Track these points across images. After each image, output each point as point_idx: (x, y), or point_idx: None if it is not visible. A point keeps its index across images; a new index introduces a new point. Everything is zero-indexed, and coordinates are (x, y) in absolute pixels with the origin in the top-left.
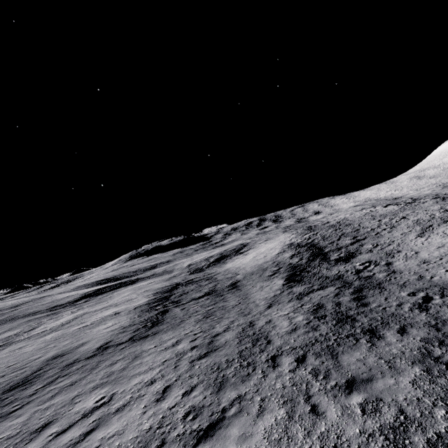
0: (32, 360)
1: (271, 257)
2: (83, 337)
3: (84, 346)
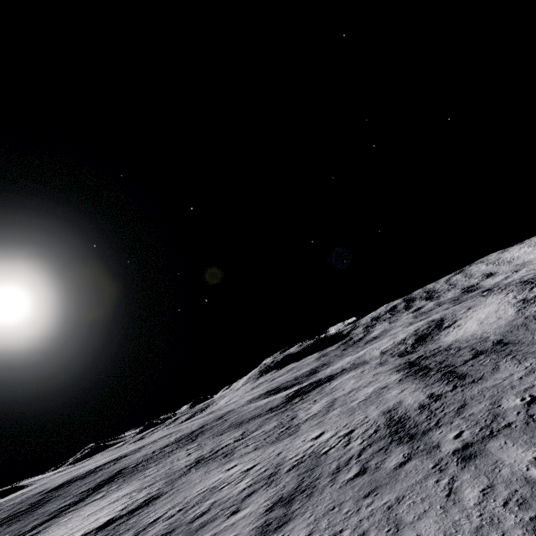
0: (363, 419)
1: (511, 316)
2: (385, 401)
3: (406, 402)
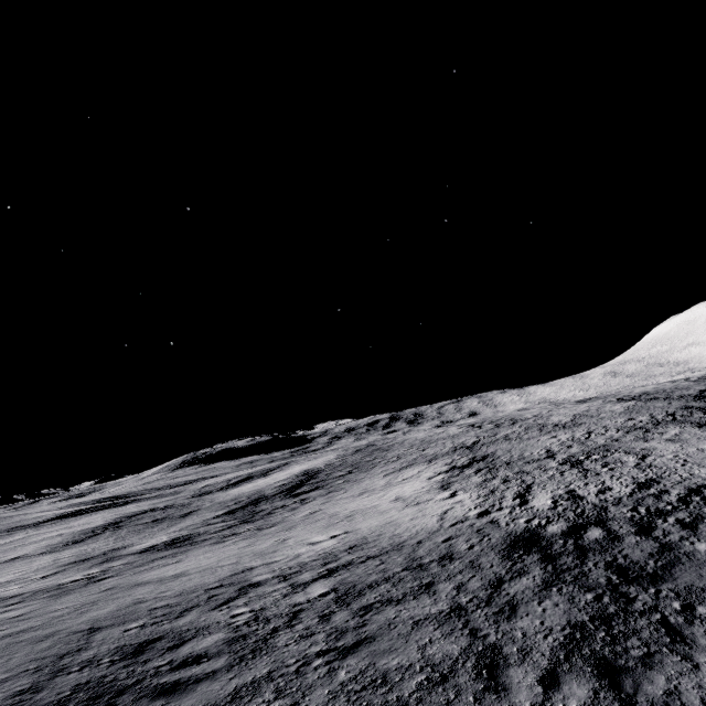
0: None
1: (267, 484)
2: (11, 552)
3: (4, 558)
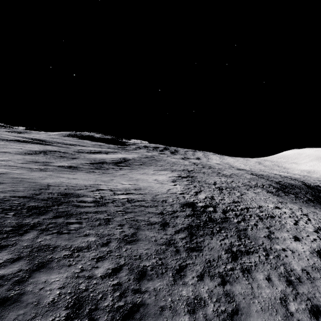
0: None
1: (107, 158)
2: (2, 148)
3: None
